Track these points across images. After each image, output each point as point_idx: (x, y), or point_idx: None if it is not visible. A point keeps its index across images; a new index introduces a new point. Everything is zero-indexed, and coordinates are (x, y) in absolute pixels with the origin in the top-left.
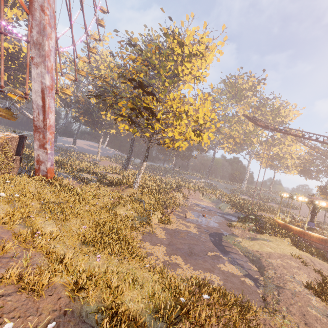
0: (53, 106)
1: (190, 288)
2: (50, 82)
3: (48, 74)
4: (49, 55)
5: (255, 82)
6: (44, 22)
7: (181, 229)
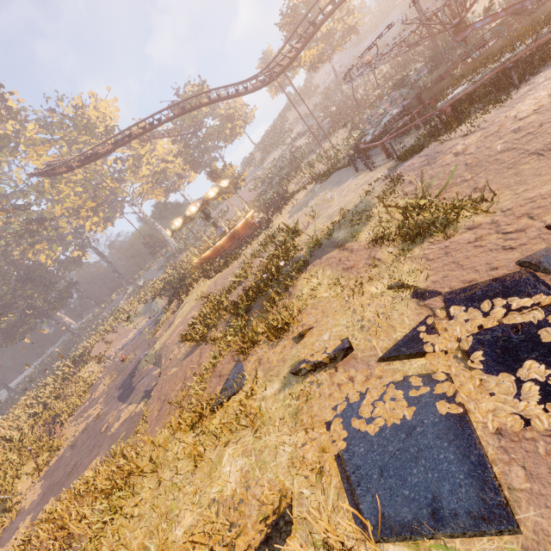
0: None
1: None
2: None
3: None
4: None
5: None
6: None
7: (75, 437)
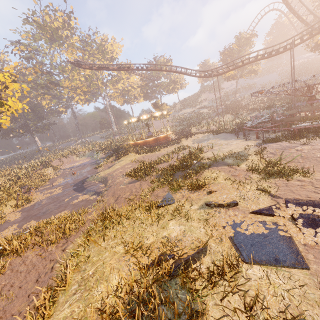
0: None
1: (13, 236)
2: None
3: None
4: None
5: (65, 18)
6: None
7: (43, 199)
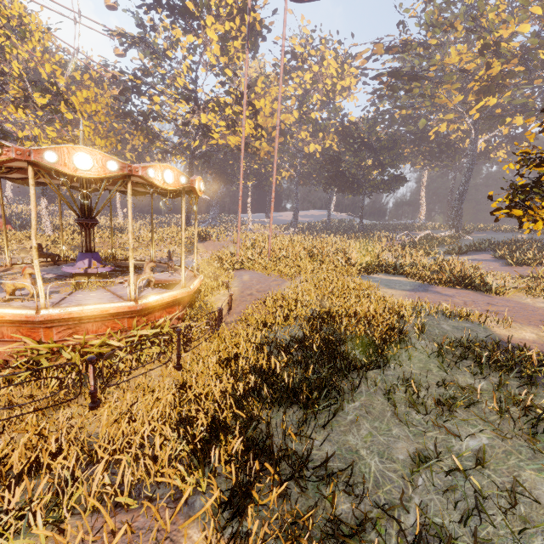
0: None
1: None
2: None
3: None
4: None
5: None
6: None
7: None
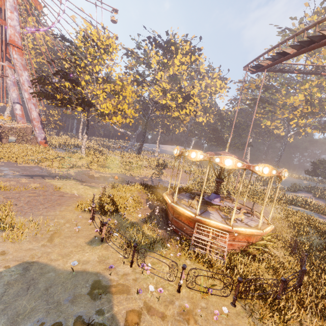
0: (34, 108)
1: None
2: (28, 96)
3: (26, 92)
4: (24, 83)
5: None
6: (17, 70)
7: (48, 169)
